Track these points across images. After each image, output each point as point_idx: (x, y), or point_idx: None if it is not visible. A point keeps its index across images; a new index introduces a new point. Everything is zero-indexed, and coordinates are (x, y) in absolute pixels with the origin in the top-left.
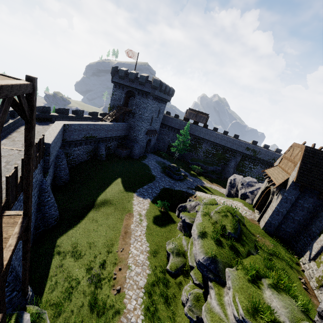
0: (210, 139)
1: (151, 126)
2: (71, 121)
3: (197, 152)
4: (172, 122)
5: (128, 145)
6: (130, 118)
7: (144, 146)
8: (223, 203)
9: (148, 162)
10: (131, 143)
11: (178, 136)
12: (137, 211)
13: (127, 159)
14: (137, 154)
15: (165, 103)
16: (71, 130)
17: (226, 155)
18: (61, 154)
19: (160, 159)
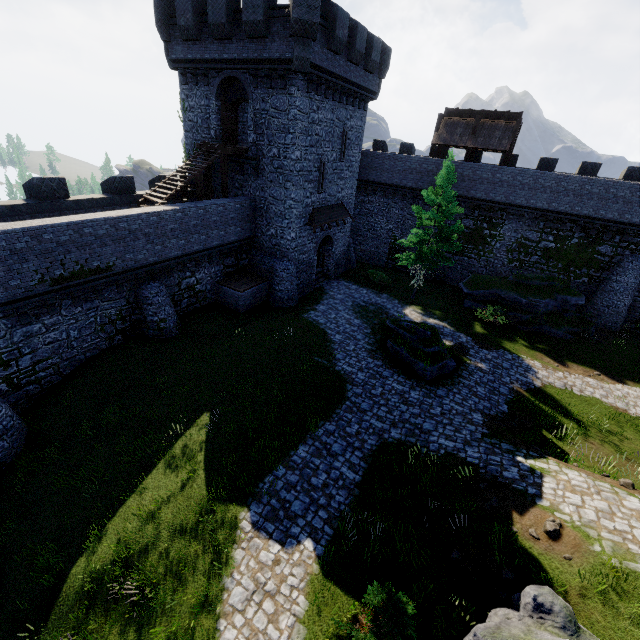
0: (534, 200)
1: (323, 196)
2: None
3: (484, 252)
4: (393, 170)
5: (259, 267)
6: (250, 180)
7: (312, 261)
8: None
9: (325, 317)
10: (266, 260)
11: (420, 210)
12: None
13: (258, 317)
14: (287, 293)
15: (363, 104)
16: None
17: (598, 248)
18: None
19: (368, 294)
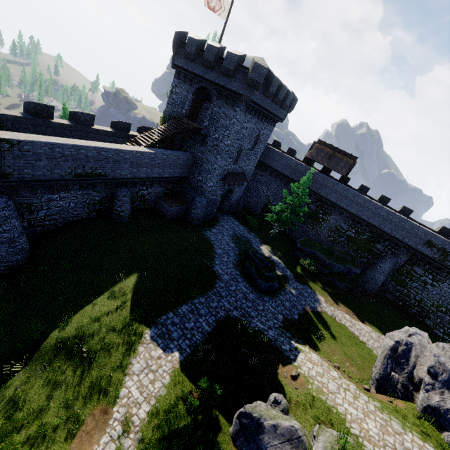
0: (350, 207)
1: (235, 166)
2: (34, 135)
3: (316, 226)
4: (280, 162)
5: (185, 195)
6: (197, 145)
7: (217, 201)
8: (374, 444)
9: (215, 237)
10: (191, 192)
11: (287, 193)
12: (124, 405)
13: (176, 225)
14: (197, 216)
15: (273, 123)
16: (31, 155)
17: (376, 245)
18: (1, 209)
19: (243, 230)
